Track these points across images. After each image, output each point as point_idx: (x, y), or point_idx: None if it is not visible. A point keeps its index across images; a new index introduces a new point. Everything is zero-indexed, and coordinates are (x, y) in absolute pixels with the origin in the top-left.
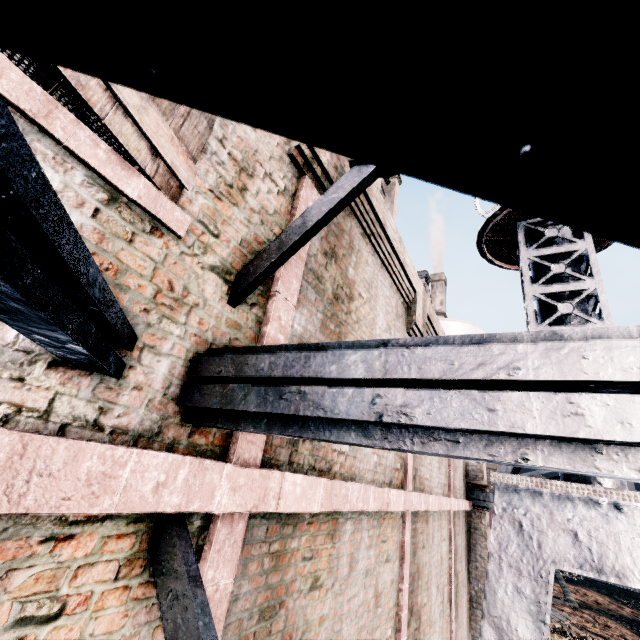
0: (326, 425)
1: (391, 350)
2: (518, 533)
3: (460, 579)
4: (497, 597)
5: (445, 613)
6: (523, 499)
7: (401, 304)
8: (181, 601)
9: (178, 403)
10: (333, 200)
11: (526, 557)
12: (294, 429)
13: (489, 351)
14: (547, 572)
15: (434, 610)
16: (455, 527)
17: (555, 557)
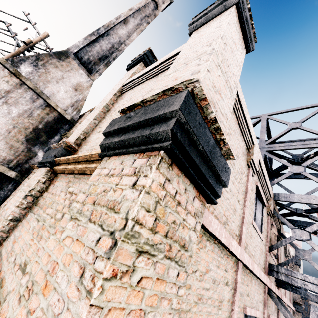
0: (299, 293)
1: None
2: (316, 317)
3: None
4: None
5: None
6: (317, 309)
7: (283, 249)
8: (284, 306)
9: (276, 284)
10: (293, 260)
11: None
12: (295, 292)
13: None
14: None
15: None
16: None
17: None
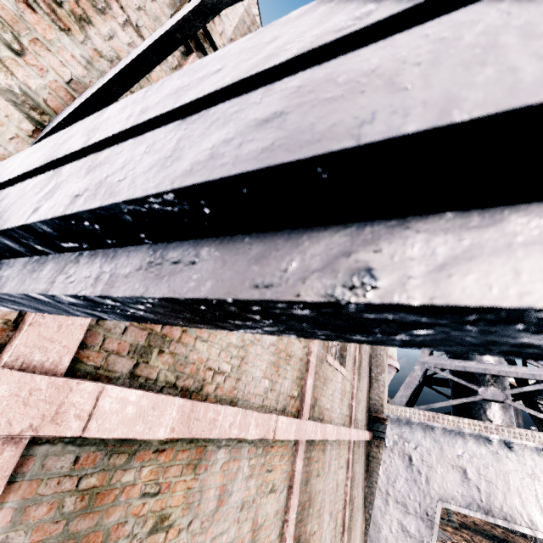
0: (6, 267)
1: (126, 99)
2: (407, 467)
3: (355, 504)
4: (381, 534)
5: (337, 538)
6: (415, 433)
7: None
8: None
9: None
10: (180, 15)
11: (413, 493)
12: None
13: (302, 14)
14: (433, 510)
15: (325, 537)
16: (354, 455)
17: (443, 494)
